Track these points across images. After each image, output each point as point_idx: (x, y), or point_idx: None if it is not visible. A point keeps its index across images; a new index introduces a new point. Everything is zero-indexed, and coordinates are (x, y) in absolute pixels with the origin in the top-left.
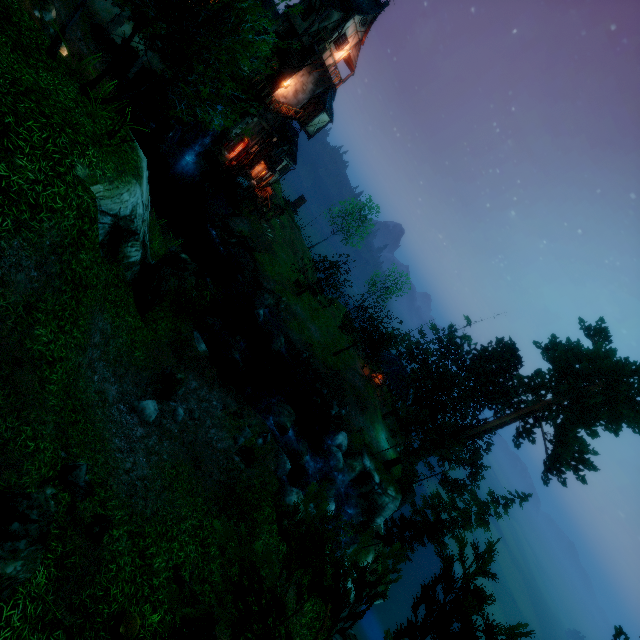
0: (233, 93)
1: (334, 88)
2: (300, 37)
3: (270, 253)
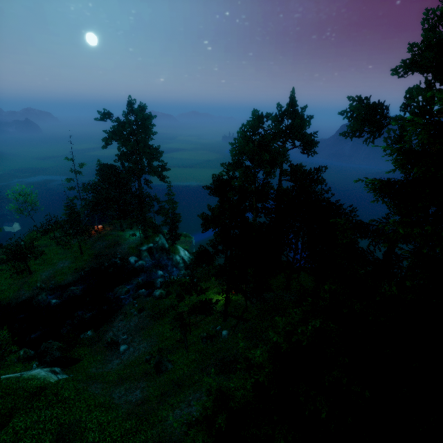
0: None
1: None
2: None
3: None
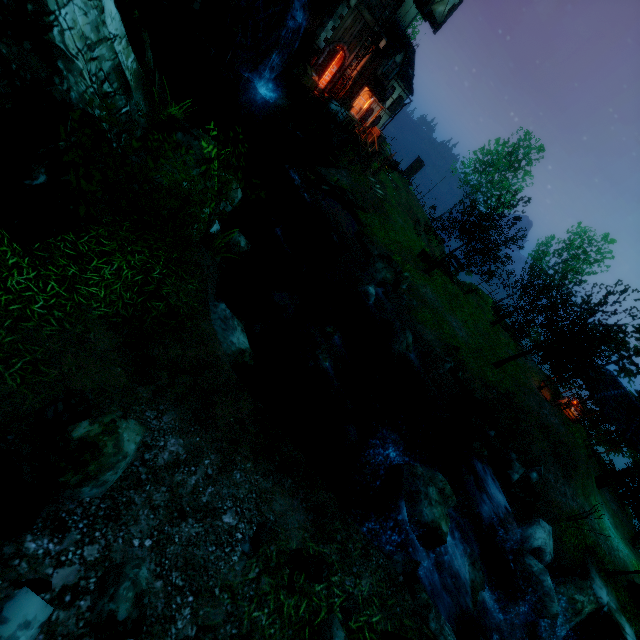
0: None
1: None
2: None
3: (380, 214)
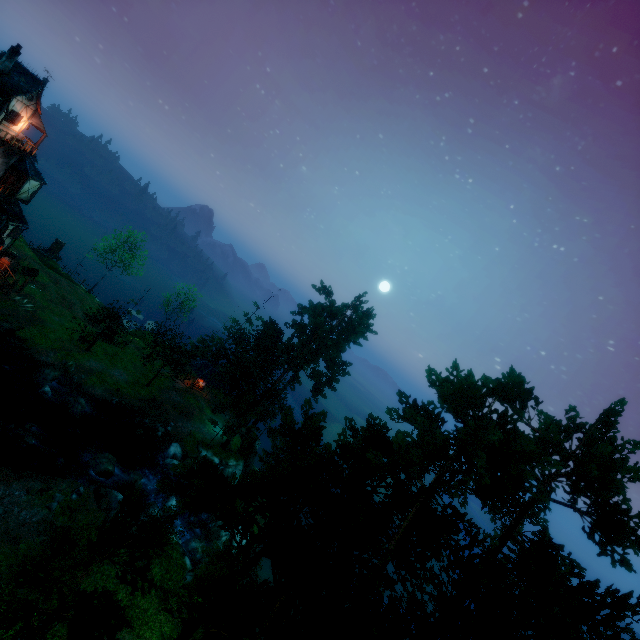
0: None
1: (30, 154)
2: None
3: (37, 324)
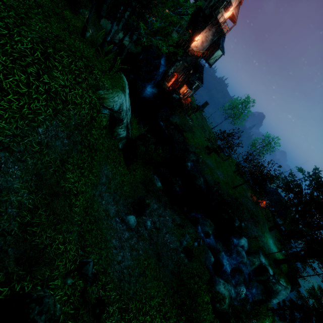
0: (169, 52)
1: (224, 35)
2: (204, 10)
3: (191, 132)
